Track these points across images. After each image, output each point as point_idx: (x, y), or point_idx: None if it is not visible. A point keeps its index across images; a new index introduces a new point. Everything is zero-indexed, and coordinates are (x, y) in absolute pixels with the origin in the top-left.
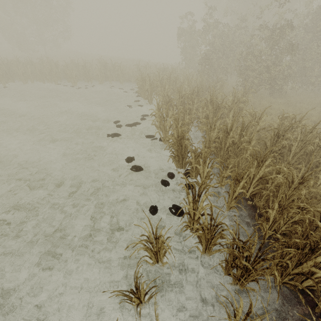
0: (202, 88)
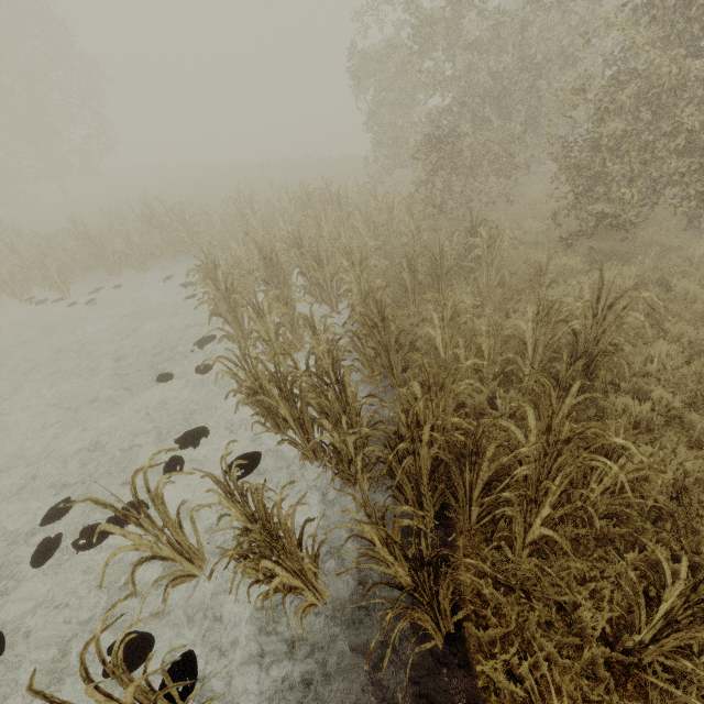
0: (415, 267)
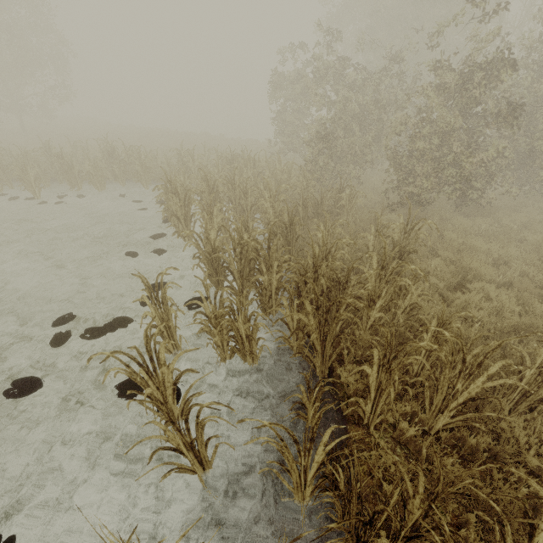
0: (307, 205)
